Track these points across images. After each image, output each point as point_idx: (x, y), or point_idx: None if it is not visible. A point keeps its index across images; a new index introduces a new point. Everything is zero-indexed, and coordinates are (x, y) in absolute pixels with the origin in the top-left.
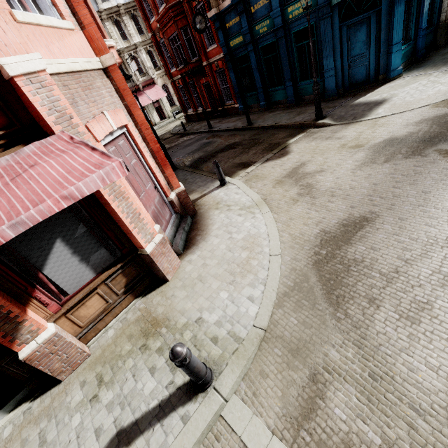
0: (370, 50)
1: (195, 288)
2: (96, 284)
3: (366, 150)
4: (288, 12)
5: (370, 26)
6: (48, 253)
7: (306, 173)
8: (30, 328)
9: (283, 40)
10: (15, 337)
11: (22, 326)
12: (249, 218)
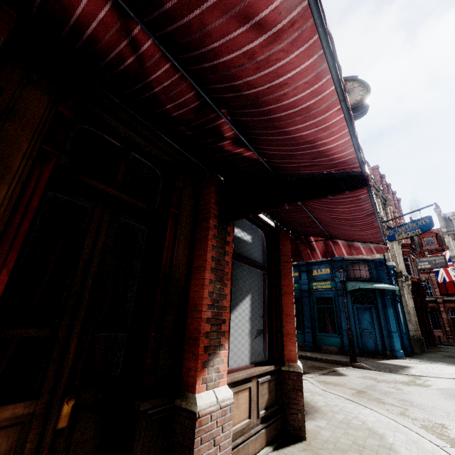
0: (375, 329)
1: (365, 453)
2: (255, 372)
3: (436, 389)
4: (312, 284)
5: (372, 313)
6: (241, 300)
7: (389, 391)
8: (219, 364)
9: (307, 299)
10: (208, 362)
11: (218, 352)
12: (360, 407)
